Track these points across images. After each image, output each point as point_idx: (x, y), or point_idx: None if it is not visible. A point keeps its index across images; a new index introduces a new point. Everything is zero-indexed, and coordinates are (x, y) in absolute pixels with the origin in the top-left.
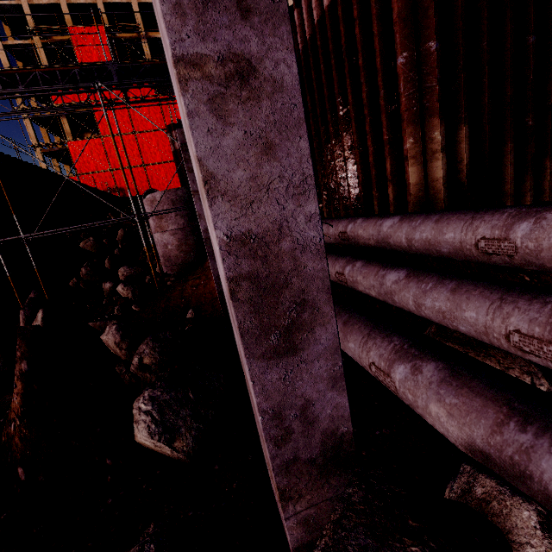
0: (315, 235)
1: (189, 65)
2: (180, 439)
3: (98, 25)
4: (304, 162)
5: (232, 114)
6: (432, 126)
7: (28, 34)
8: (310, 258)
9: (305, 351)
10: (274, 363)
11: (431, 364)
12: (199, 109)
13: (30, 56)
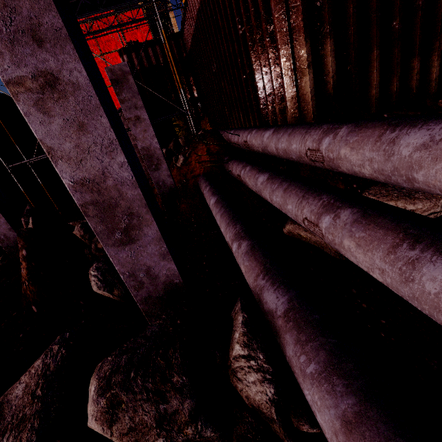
0: (128, 174)
1: (15, 84)
2: (117, 290)
3: None
4: (108, 131)
5: (52, 109)
6: (299, 45)
7: None
8: (129, 188)
9: (140, 241)
10: (122, 248)
11: (246, 242)
12: (30, 110)
13: None
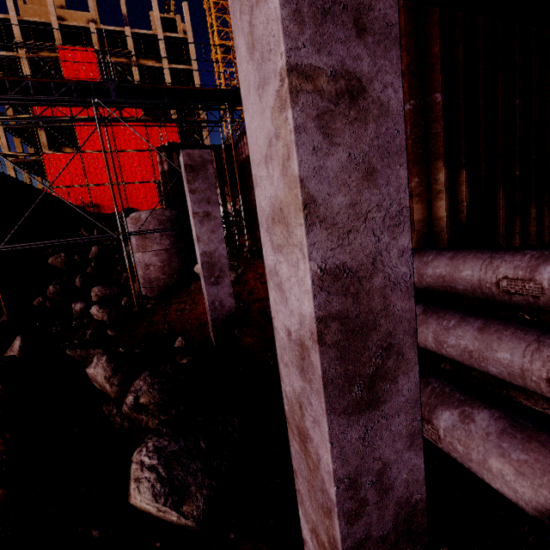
0: (405, 271)
1: (301, 75)
2: (190, 501)
3: (89, 47)
4: (401, 192)
5: (338, 133)
6: (437, 168)
7: (12, 47)
8: (400, 296)
9: (387, 404)
10: (355, 419)
11: (484, 412)
12: (307, 124)
13: (13, 68)
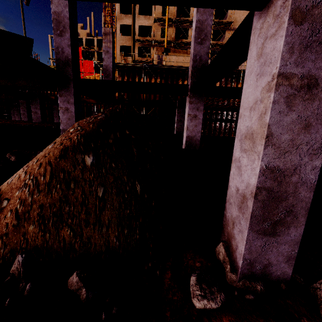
0: None
1: None
2: None
3: (80, 47)
4: None
5: None
6: None
7: None
8: None
9: None
10: None
11: None
12: None
13: None
